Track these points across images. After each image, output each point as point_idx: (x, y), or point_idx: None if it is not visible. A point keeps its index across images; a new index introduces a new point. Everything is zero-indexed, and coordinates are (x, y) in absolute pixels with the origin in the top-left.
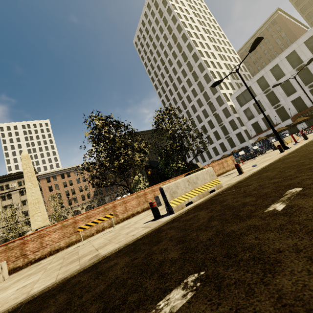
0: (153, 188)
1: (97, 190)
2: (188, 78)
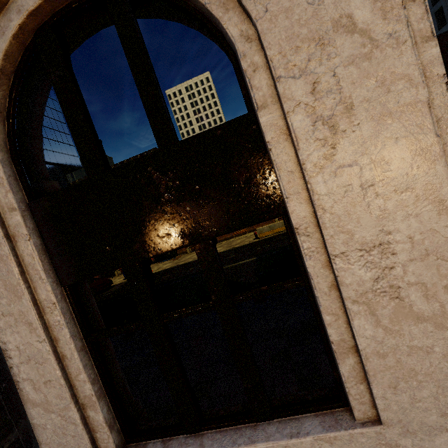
0: None
1: None
2: None
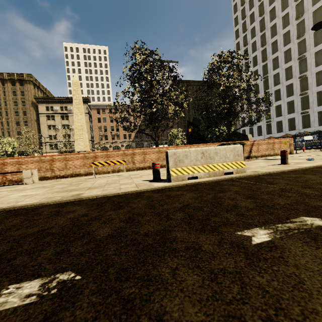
0: (178, 148)
1: (138, 133)
2: (287, 13)
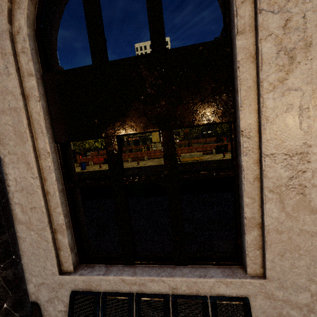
0: (197, 147)
1: None
2: None
